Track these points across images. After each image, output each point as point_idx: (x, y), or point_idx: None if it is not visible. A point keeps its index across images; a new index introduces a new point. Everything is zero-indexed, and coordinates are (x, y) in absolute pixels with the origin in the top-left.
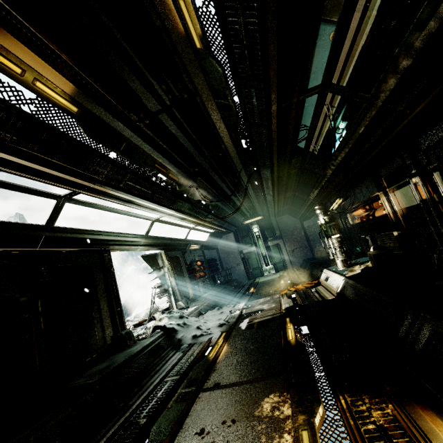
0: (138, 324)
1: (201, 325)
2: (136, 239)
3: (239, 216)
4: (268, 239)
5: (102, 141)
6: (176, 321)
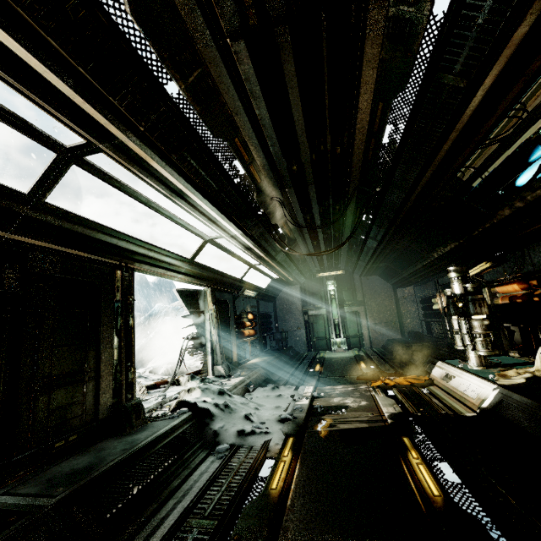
0: (153, 385)
1: (251, 413)
2: (175, 262)
3: (314, 264)
4: (345, 302)
5: (159, 44)
6: (214, 398)
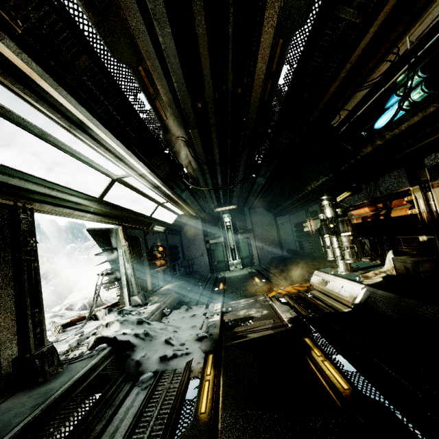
0: (69, 323)
1: (171, 337)
2: (82, 201)
3: (212, 201)
4: (238, 231)
5: None
6: (133, 329)
